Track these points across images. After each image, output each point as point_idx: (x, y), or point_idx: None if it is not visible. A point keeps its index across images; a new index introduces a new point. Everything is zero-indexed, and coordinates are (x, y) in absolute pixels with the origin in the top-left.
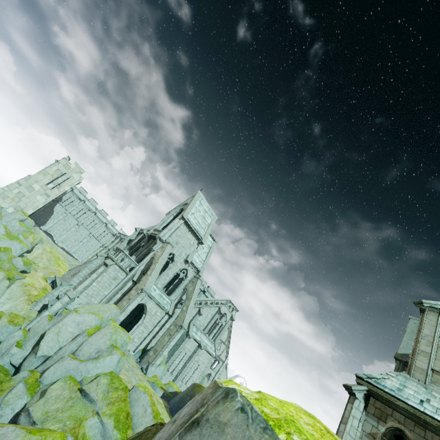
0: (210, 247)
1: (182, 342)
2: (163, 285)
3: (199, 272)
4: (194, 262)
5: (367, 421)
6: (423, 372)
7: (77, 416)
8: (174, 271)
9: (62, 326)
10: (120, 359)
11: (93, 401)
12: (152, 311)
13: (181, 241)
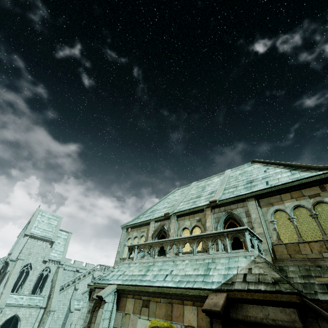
0: (66, 239)
1: (67, 318)
2: (30, 290)
3: (60, 262)
4: (52, 258)
5: (89, 305)
6: (117, 262)
7: None
8: (36, 275)
9: None
10: None
11: None
12: (27, 315)
13: (34, 250)
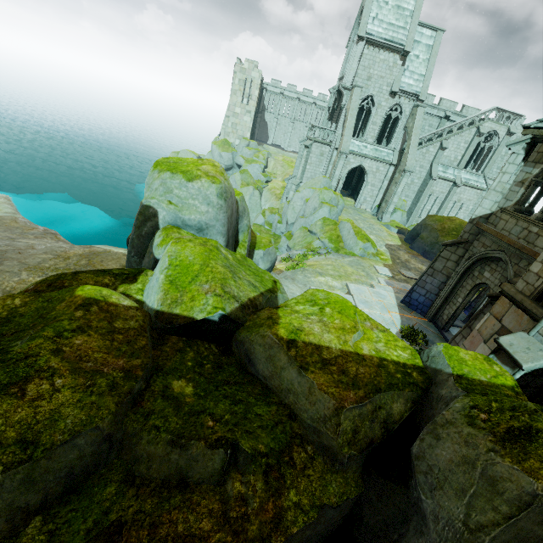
0: (430, 47)
1: (425, 186)
2: (374, 138)
3: (418, 97)
4: (404, 88)
5: (522, 171)
6: None
7: (308, 242)
8: (381, 116)
9: (293, 204)
10: (330, 209)
11: (315, 234)
12: (373, 169)
13: (374, 72)
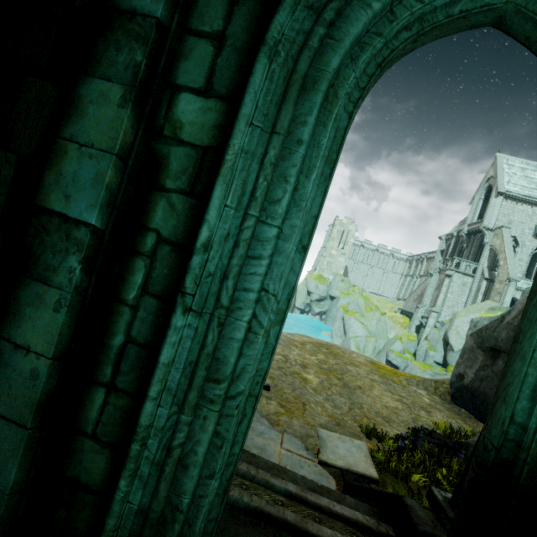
0: None
1: None
2: (522, 273)
3: None
4: None
5: None
6: None
7: None
8: (526, 254)
9: (456, 328)
10: None
11: None
12: None
13: (514, 218)
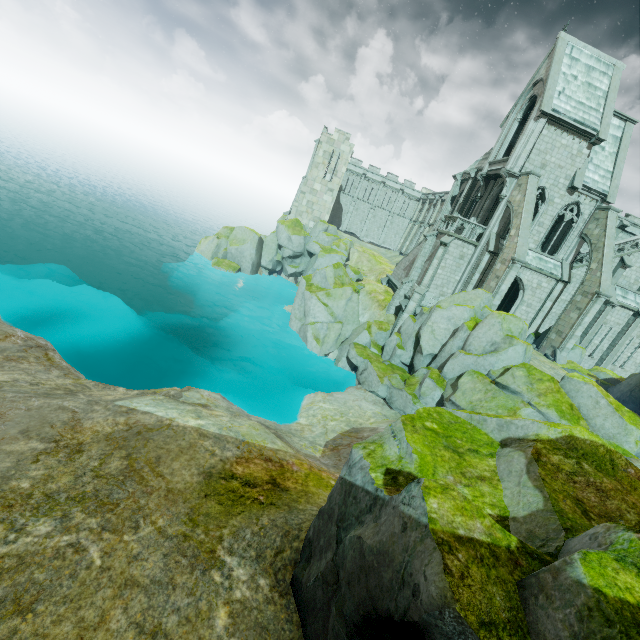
0: (617, 139)
1: (599, 314)
2: (537, 243)
3: (604, 198)
4: (588, 184)
5: None
6: None
7: (506, 406)
8: (551, 216)
9: (432, 325)
10: (526, 349)
11: (517, 392)
12: (533, 284)
13: (551, 159)
